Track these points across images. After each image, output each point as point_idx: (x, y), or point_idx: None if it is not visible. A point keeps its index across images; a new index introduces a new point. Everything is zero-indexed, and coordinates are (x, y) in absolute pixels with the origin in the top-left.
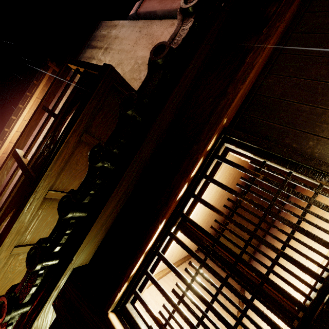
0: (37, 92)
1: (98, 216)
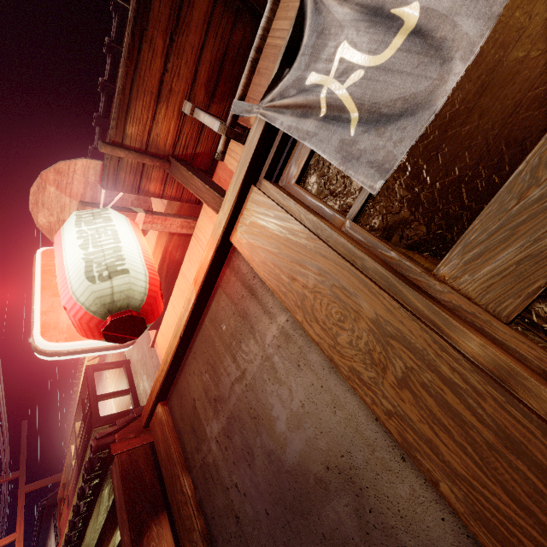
0: None
1: None
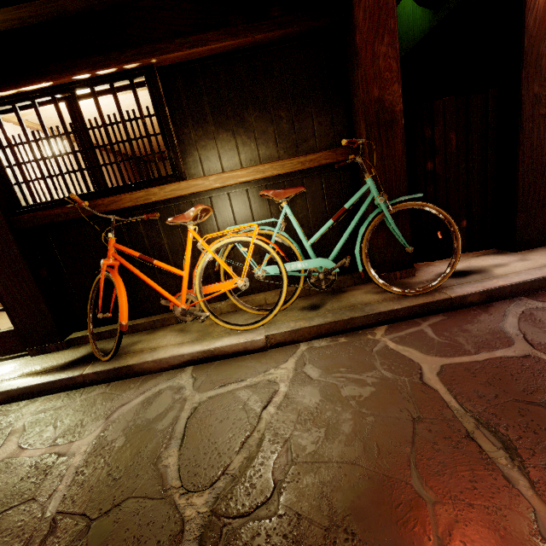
0: None
1: None
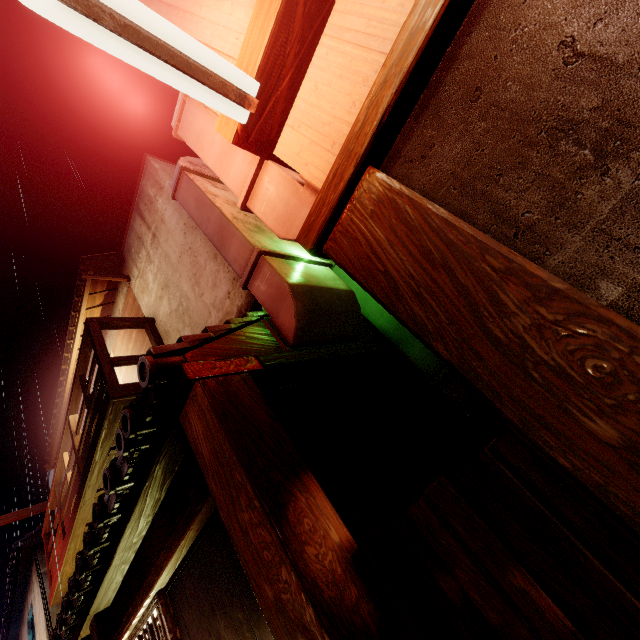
0: (83, 311)
1: (95, 599)
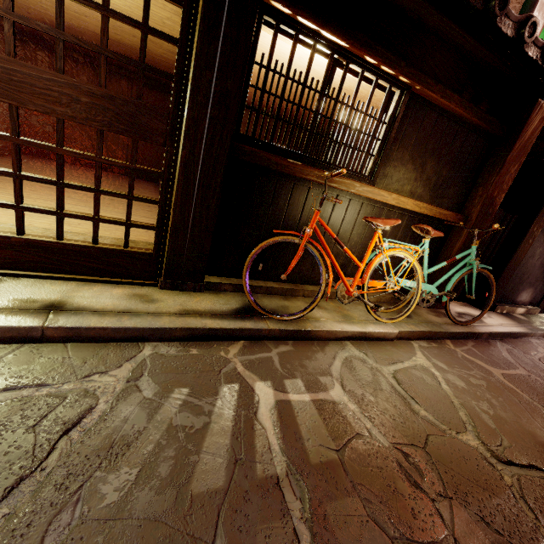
0: None
1: None
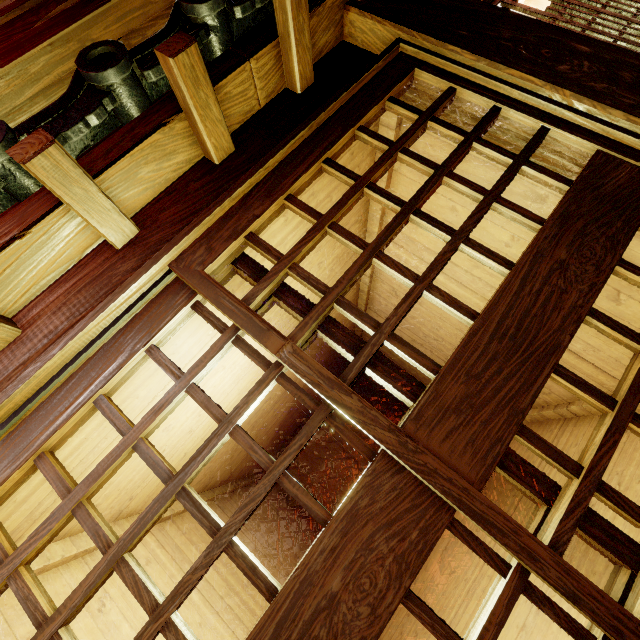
0: None
1: None
